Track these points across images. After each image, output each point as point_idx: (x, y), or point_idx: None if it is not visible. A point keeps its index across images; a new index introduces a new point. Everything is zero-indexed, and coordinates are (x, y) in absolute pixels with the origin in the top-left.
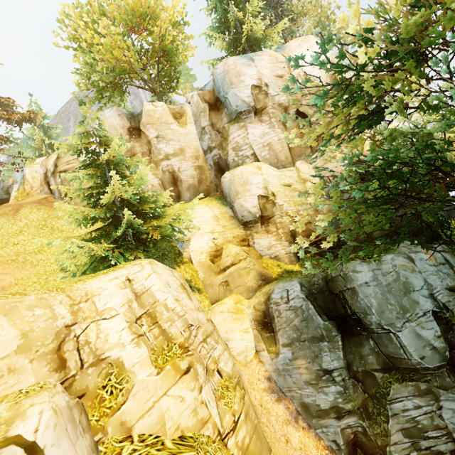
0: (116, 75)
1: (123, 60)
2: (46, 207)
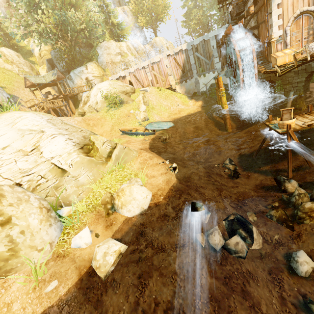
0: None
1: None
2: None
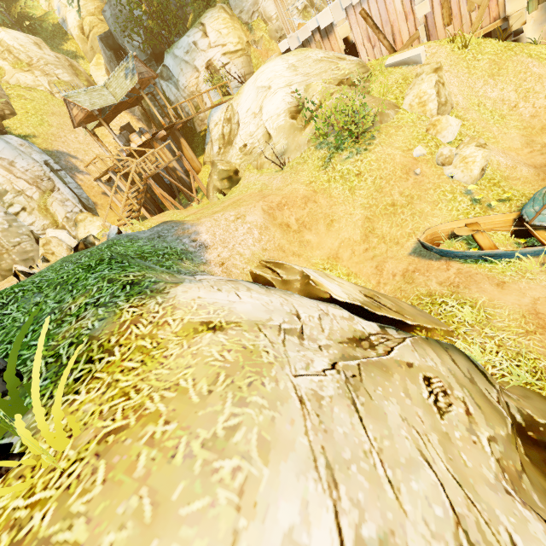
0: None
1: None
2: None
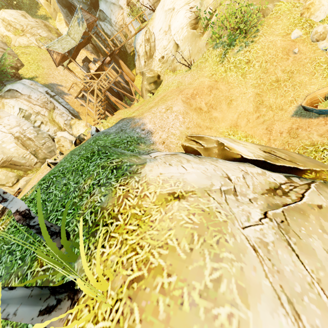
0: None
1: None
2: None
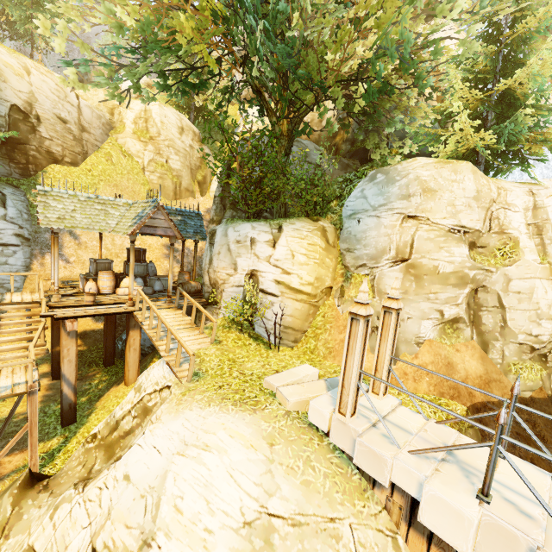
0: None
1: None
2: None
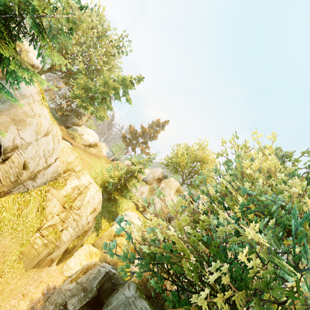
0: (176, 165)
1: (183, 164)
2: (114, 169)
